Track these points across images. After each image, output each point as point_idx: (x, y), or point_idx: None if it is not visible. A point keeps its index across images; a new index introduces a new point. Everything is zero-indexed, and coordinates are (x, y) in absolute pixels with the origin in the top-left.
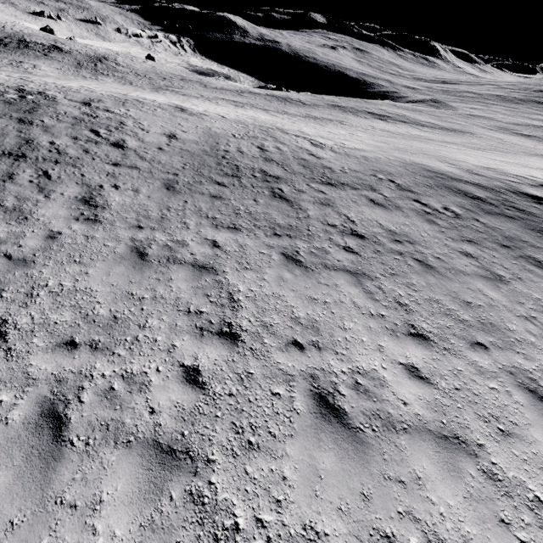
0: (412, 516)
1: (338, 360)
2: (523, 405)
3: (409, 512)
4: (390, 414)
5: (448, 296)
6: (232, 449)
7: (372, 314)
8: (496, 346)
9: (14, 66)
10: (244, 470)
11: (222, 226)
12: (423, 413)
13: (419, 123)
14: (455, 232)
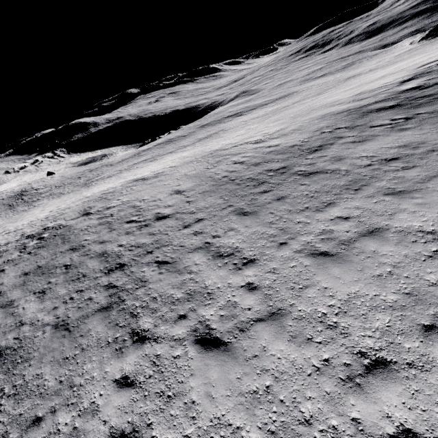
0: None
1: None
2: None
3: None
4: None
5: None
6: None
7: None
8: None
9: None
10: None
11: (322, 208)
12: None
13: (261, 104)
14: (426, 125)
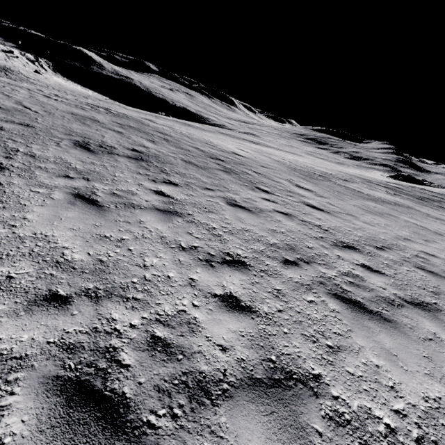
0: None
1: None
2: None
3: None
4: None
5: None
6: None
7: None
8: None
9: None
10: None
11: (358, 199)
12: None
13: (275, 148)
14: (406, 200)
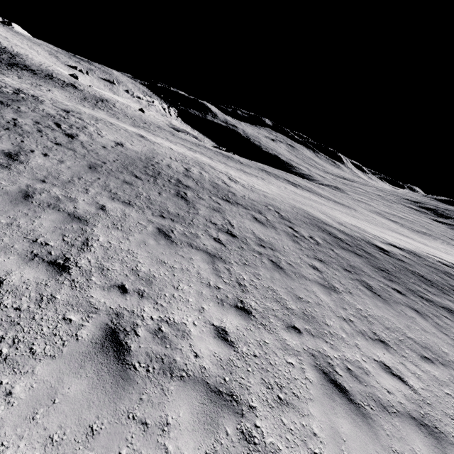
0: None
1: (154, 308)
2: (312, 382)
3: None
4: (175, 361)
5: (285, 289)
6: None
7: (209, 284)
8: (309, 333)
9: (33, 86)
10: None
11: (118, 200)
12: (210, 368)
13: (320, 194)
14: (311, 252)
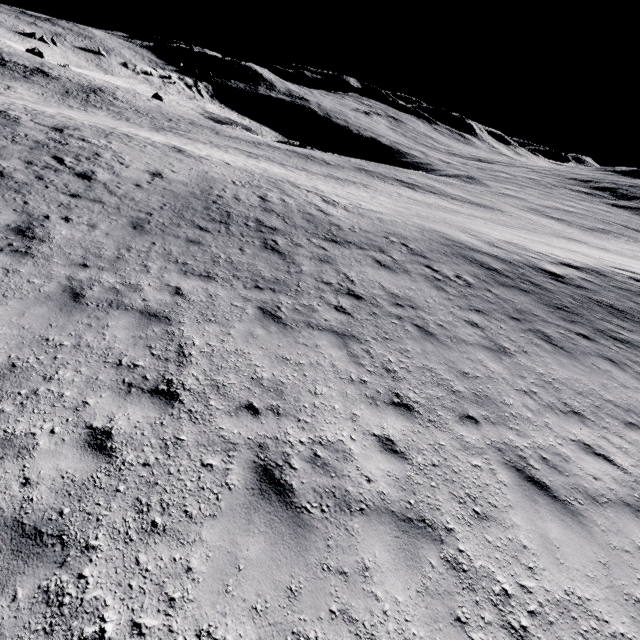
0: (348, 616)
1: (299, 428)
2: (507, 485)
3: (344, 611)
4: (348, 492)
5: (444, 365)
6: (127, 532)
7: (352, 379)
8: (488, 420)
9: None
10: (136, 559)
11: (193, 273)
12: (389, 492)
13: (449, 195)
14: (463, 301)
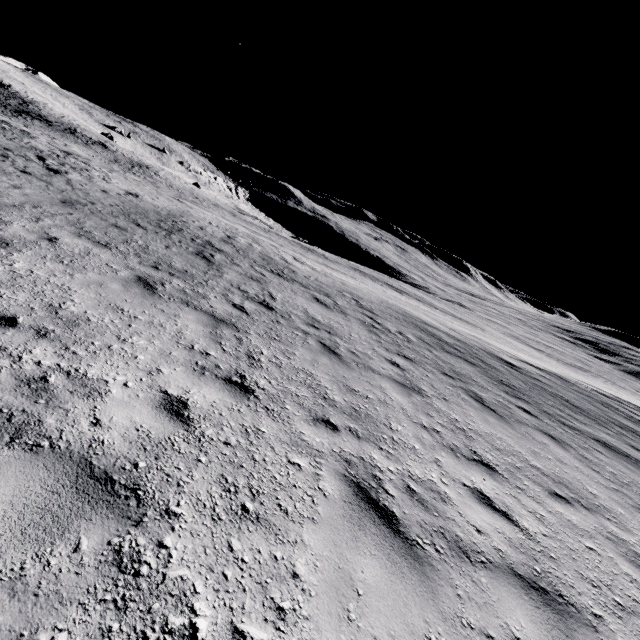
0: None
1: (56, 353)
2: (329, 496)
3: None
4: (40, 423)
5: (331, 376)
6: None
7: (192, 347)
8: (354, 433)
9: None
10: None
11: (89, 238)
12: (114, 444)
13: (434, 306)
14: (394, 347)
